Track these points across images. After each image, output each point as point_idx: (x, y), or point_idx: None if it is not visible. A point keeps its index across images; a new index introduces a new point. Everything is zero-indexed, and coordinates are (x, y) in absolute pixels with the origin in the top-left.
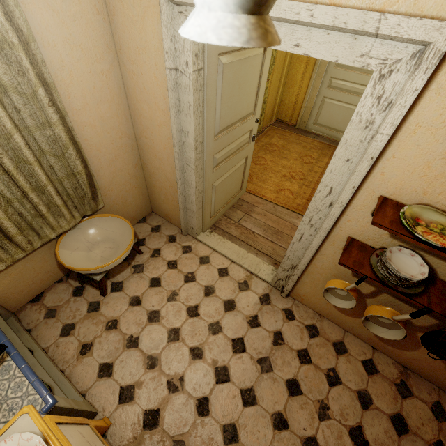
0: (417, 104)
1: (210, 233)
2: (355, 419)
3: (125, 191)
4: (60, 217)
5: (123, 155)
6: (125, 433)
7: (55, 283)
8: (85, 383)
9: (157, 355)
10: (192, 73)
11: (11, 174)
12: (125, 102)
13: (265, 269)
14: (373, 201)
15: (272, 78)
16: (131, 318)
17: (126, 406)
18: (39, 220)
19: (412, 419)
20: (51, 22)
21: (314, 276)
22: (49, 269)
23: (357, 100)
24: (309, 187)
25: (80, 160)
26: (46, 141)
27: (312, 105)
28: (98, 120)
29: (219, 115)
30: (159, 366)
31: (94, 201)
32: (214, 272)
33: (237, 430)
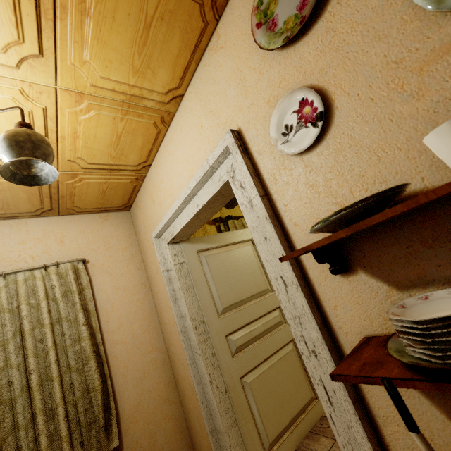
0: (259, 168)
1: None
2: None
3: (154, 425)
4: None
5: (153, 372)
6: None
7: None
8: None
9: None
10: (174, 266)
11: (32, 391)
12: (157, 319)
13: None
14: None
15: None
16: None
17: None
18: None
19: None
20: (107, 280)
21: None
22: None
23: None
24: None
25: (99, 374)
26: (74, 357)
27: None
28: (130, 337)
29: (217, 293)
30: None
31: (106, 433)
32: None
33: None
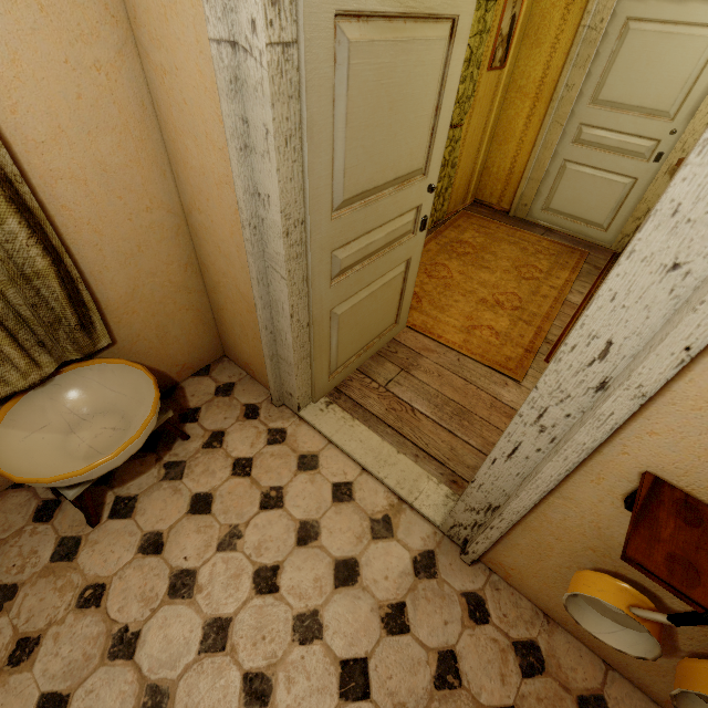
0: None
1: (326, 405)
2: None
3: (163, 316)
4: (2, 362)
5: (157, 245)
6: None
7: (8, 488)
8: None
9: (169, 683)
10: (266, 49)
11: None
12: (158, 137)
13: (430, 492)
14: None
15: (470, 123)
16: (134, 582)
17: None
18: None
19: None
20: None
21: (540, 537)
22: None
23: (630, 166)
24: (530, 325)
25: (41, 248)
26: None
27: (542, 175)
28: (93, 168)
29: (343, 164)
30: None
31: (85, 332)
32: (325, 490)
33: None
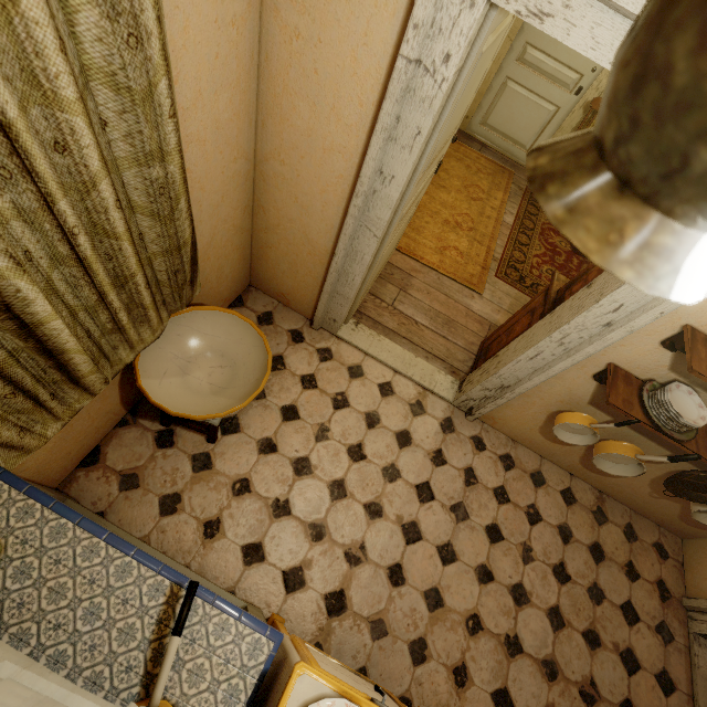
0: None
1: (355, 325)
2: (558, 556)
3: (223, 258)
4: (142, 324)
5: (232, 193)
6: (306, 627)
7: (115, 428)
8: (228, 577)
9: (321, 521)
10: (451, 78)
11: (87, 264)
12: (254, 86)
13: (442, 382)
14: (672, 329)
15: None
16: (268, 473)
17: (298, 595)
18: (115, 338)
19: (608, 546)
20: None
21: (530, 400)
22: (109, 409)
23: (557, 95)
24: (482, 245)
25: (189, 219)
26: (144, 188)
27: (486, 89)
28: (211, 127)
29: (437, 143)
30: (329, 536)
31: (191, 286)
32: (374, 390)
33: (441, 593)
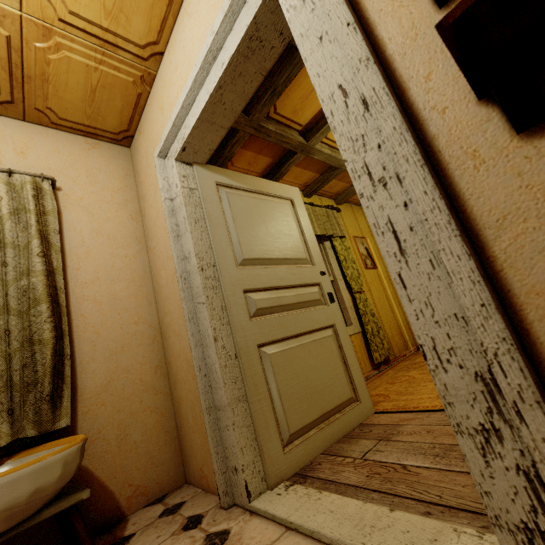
0: None
1: (285, 487)
2: None
3: (128, 414)
4: None
5: (136, 348)
6: None
7: None
8: None
9: None
10: (181, 188)
11: None
12: (150, 286)
13: None
14: (414, 3)
15: (372, 295)
16: None
17: None
18: None
19: None
20: (84, 219)
21: None
22: None
23: None
24: None
25: (53, 325)
26: (17, 296)
27: None
28: (108, 297)
29: (238, 239)
30: None
31: (52, 405)
32: None
33: None
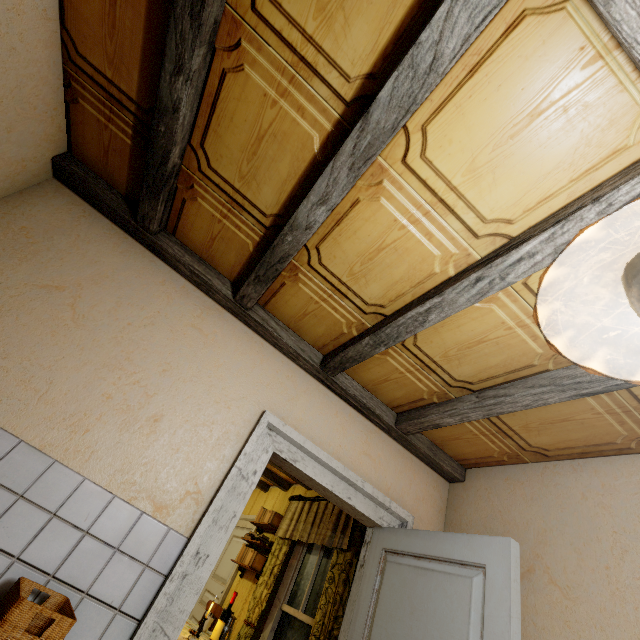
0: None
1: None
2: None
3: None
4: None
5: None
6: None
7: None
8: None
9: None
10: None
11: None
12: None
13: None
14: None
15: None
16: None
17: None
18: None
19: None
20: None
21: None
22: None
23: None
24: None
25: None
26: None
27: None
28: None
29: None
30: None
31: None
32: None
33: None
